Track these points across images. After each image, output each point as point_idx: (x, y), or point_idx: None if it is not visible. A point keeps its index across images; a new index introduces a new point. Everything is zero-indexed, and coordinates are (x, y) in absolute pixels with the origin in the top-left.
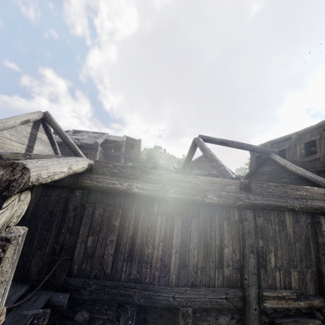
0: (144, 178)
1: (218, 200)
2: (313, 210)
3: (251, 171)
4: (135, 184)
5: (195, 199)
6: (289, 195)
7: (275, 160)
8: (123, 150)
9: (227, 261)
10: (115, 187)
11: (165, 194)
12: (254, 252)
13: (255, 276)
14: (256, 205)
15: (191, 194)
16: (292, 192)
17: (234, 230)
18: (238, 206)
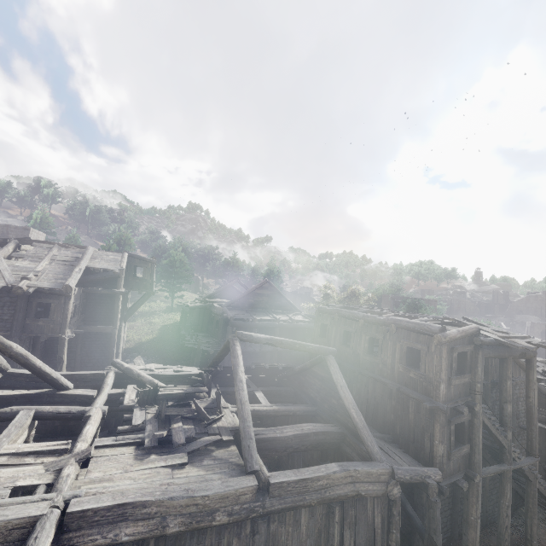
0: (137, 515)
1: (228, 520)
2: (330, 501)
3: (305, 365)
4: (124, 530)
5: (201, 526)
6: (309, 489)
7: (330, 370)
8: (121, 284)
9: None
10: (95, 544)
11: (164, 532)
12: None
13: None
14: (271, 512)
15: (197, 522)
16: (313, 484)
17: None
18: (252, 518)
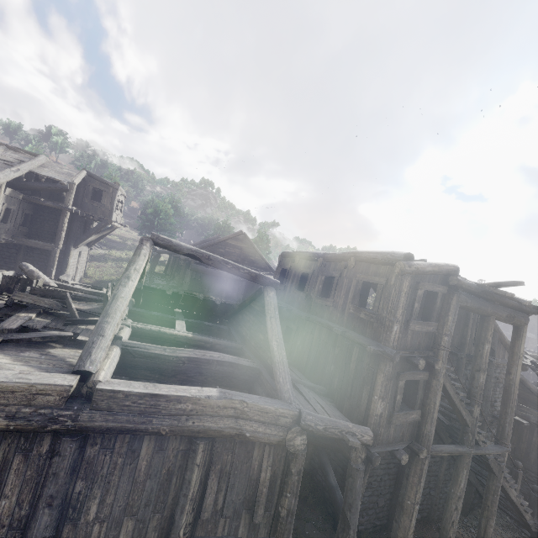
0: None
1: (5, 425)
2: (192, 433)
3: (245, 301)
4: None
5: None
6: (160, 410)
7: (265, 300)
8: (69, 200)
9: (1, 519)
10: None
11: None
12: (52, 506)
13: None
14: (88, 430)
15: None
16: (168, 405)
17: (32, 469)
18: (53, 431)
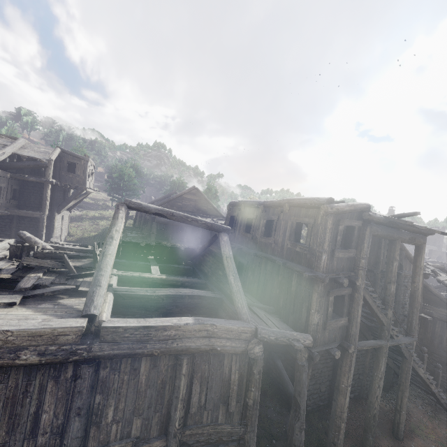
0: None
1: (38, 360)
2: (177, 352)
3: (204, 245)
4: None
5: None
6: (151, 338)
7: (220, 244)
8: (49, 174)
9: (44, 428)
10: None
11: None
12: (80, 415)
13: (77, 440)
14: (100, 357)
15: None
16: (157, 333)
17: (62, 390)
18: (74, 361)
